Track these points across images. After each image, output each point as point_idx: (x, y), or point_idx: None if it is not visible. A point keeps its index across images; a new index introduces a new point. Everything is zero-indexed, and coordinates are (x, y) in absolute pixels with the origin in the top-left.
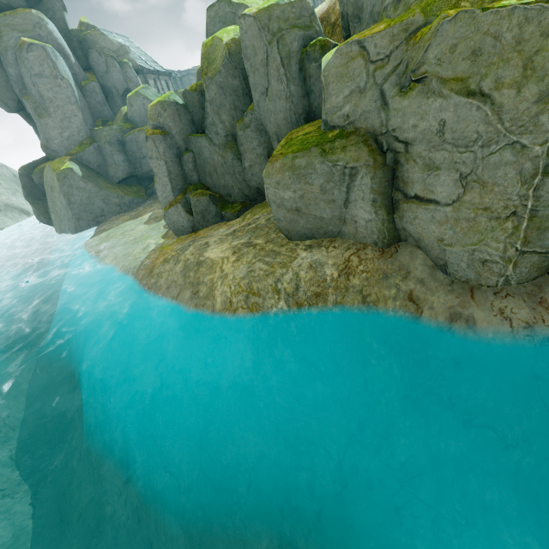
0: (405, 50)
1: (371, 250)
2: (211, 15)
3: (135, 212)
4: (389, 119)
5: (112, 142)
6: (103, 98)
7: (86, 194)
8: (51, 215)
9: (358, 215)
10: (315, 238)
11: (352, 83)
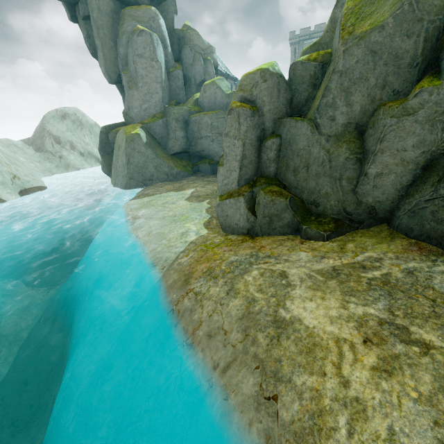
0: None
1: None
2: None
3: (178, 184)
4: None
5: (179, 120)
6: (182, 84)
7: (143, 158)
8: (112, 169)
9: None
10: None
11: None
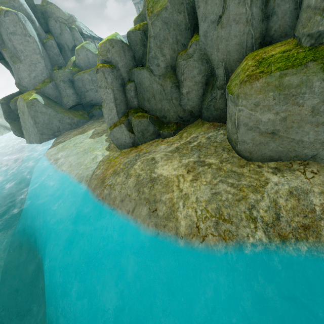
0: None
1: None
2: None
3: (81, 129)
4: None
5: (65, 81)
6: (58, 51)
7: (47, 116)
8: (23, 131)
9: None
10: (280, 160)
11: None
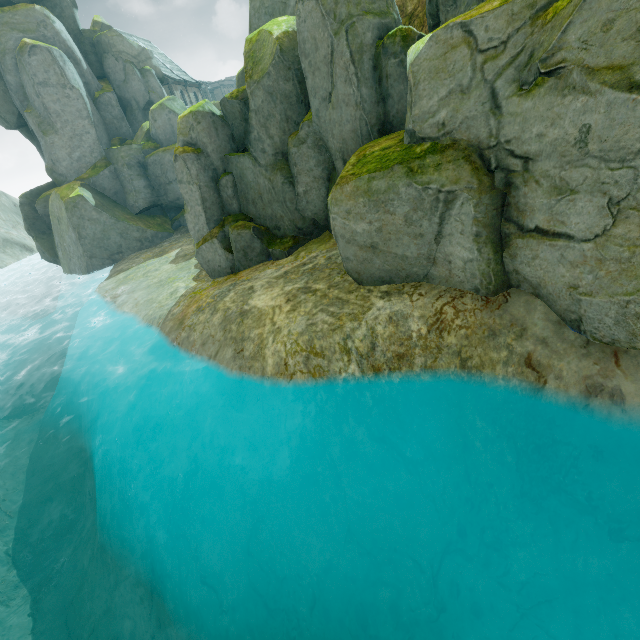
0: (529, 33)
1: (470, 299)
2: (255, 6)
3: (159, 248)
4: (502, 127)
5: (132, 165)
6: (120, 112)
7: (100, 227)
8: (57, 252)
9: (453, 254)
10: (393, 282)
11: (452, 80)
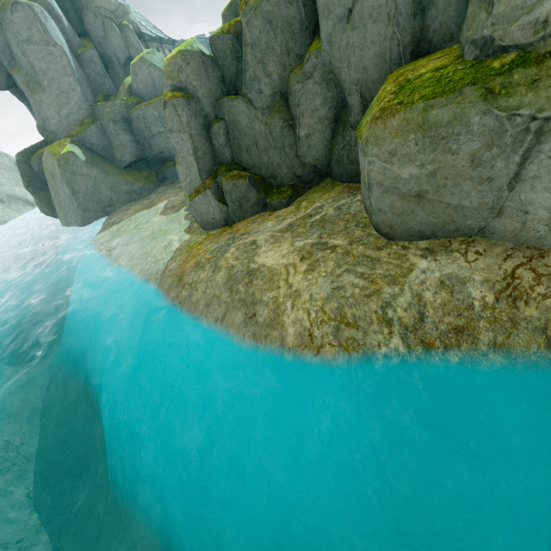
0: None
1: None
2: None
3: (147, 200)
4: None
5: (117, 120)
6: (103, 68)
7: (91, 181)
8: (54, 207)
9: (534, 202)
10: (435, 237)
11: None
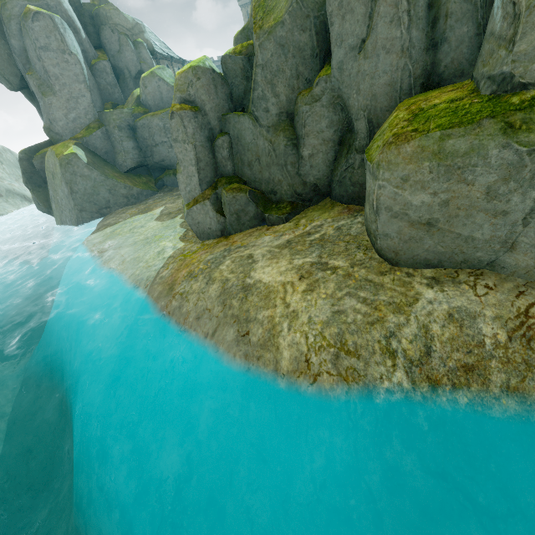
0: None
1: None
2: None
3: (143, 205)
4: None
5: (122, 127)
6: (114, 79)
7: (90, 183)
8: (51, 204)
9: None
10: (441, 266)
11: None
